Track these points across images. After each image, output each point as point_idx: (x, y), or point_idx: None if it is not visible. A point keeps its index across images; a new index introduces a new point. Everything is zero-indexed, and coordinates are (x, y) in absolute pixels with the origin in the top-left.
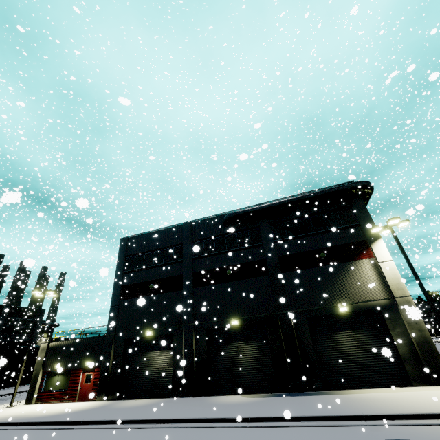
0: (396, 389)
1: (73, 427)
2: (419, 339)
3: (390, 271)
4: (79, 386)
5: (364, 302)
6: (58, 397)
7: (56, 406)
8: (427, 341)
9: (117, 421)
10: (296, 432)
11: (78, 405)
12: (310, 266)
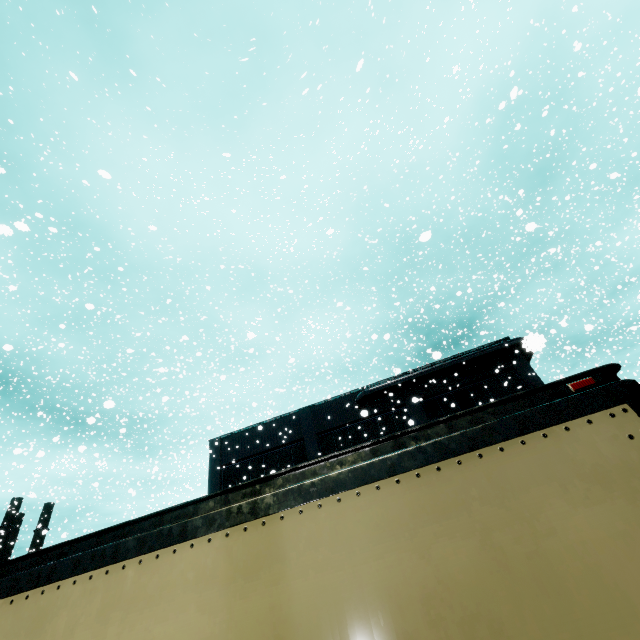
0: None
1: None
2: None
3: None
4: None
5: None
6: None
7: None
8: None
9: None
10: None
11: None
12: None
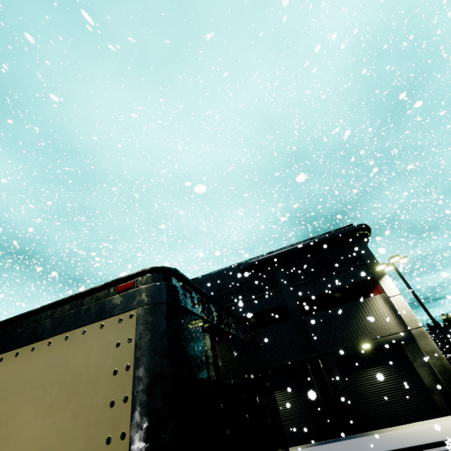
0: (429, 421)
1: None
2: (440, 367)
3: (400, 305)
4: None
5: (384, 337)
6: None
7: None
8: (447, 369)
9: None
10: None
11: None
12: (328, 307)
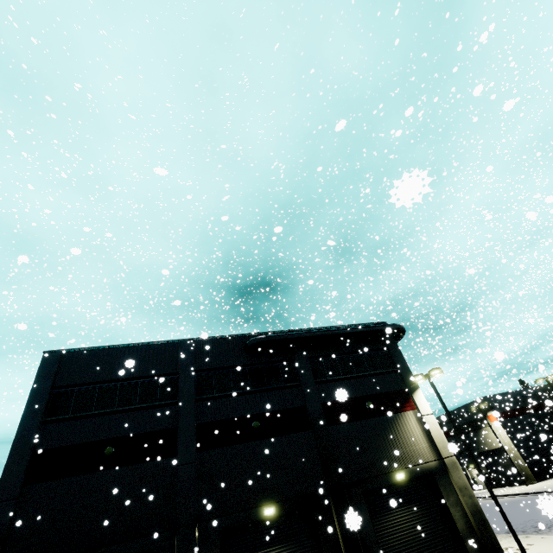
0: None
1: None
2: (472, 507)
3: (433, 427)
4: None
5: (419, 465)
6: None
7: None
8: (478, 509)
9: None
10: None
11: None
12: (358, 418)
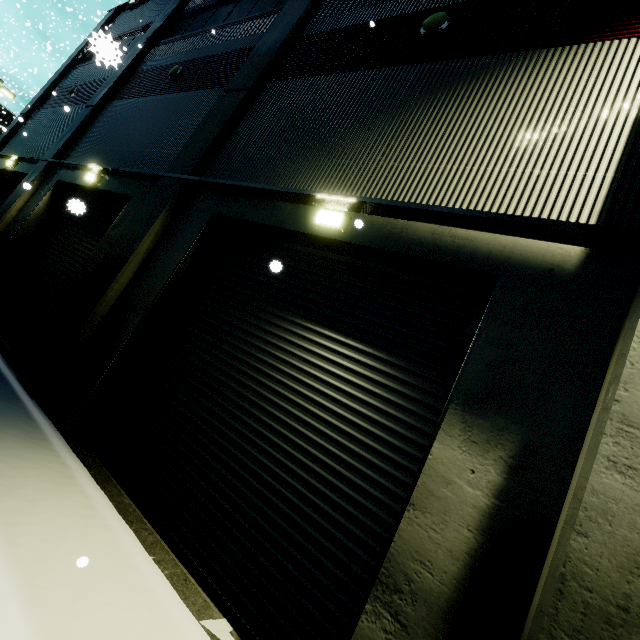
0: None
1: None
2: (623, 565)
3: None
4: None
5: (438, 209)
6: None
7: None
8: None
9: None
10: None
11: None
12: (360, 64)
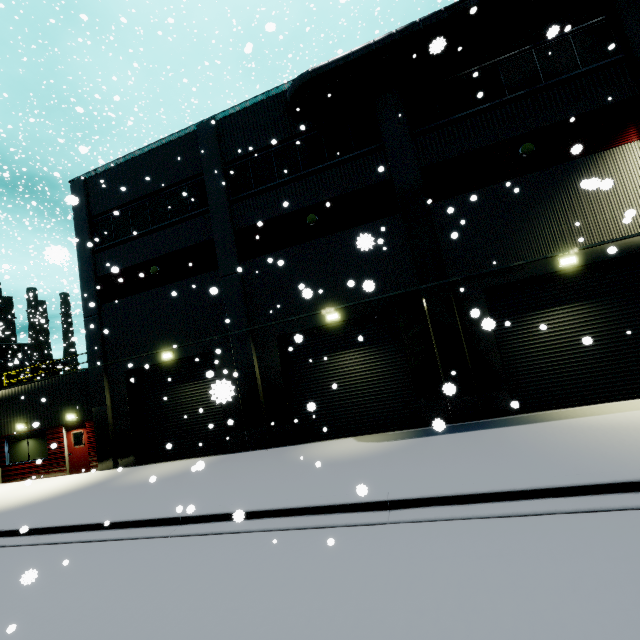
0: None
1: (14, 543)
2: None
3: None
4: (66, 452)
5: (620, 239)
6: (35, 470)
7: (27, 488)
8: None
9: (99, 524)
10: (532, 541)
11: (64, 482)
12: (495, 179)
